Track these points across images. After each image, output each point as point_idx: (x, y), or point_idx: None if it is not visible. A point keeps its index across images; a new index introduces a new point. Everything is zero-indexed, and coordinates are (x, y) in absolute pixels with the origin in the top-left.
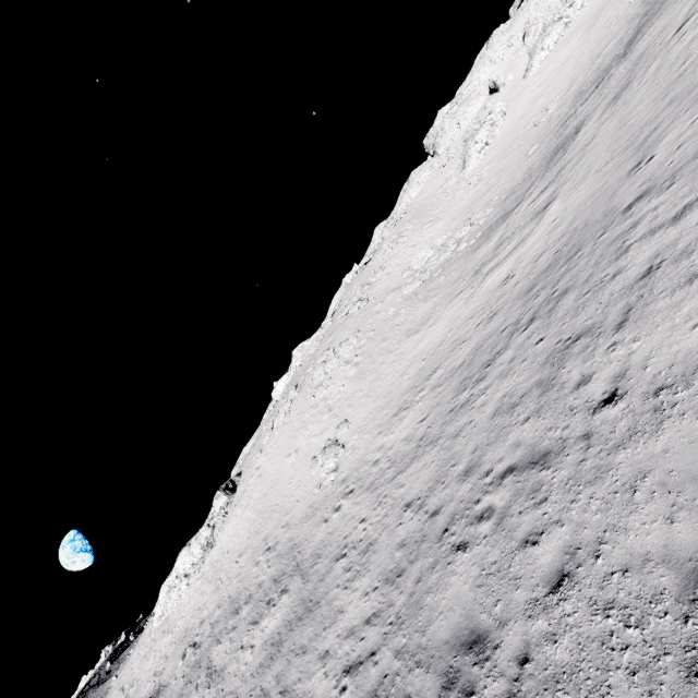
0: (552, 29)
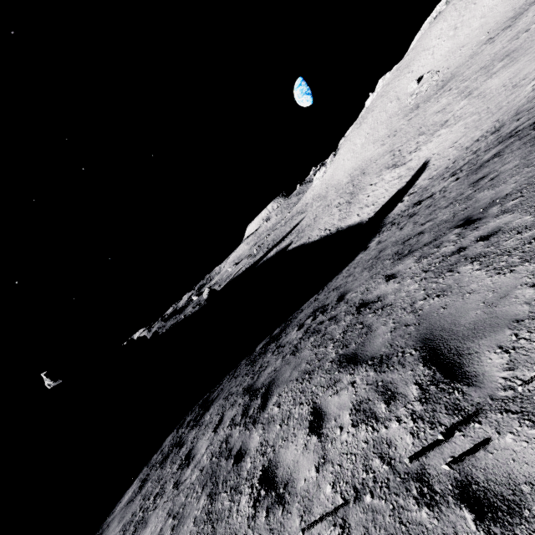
0: None
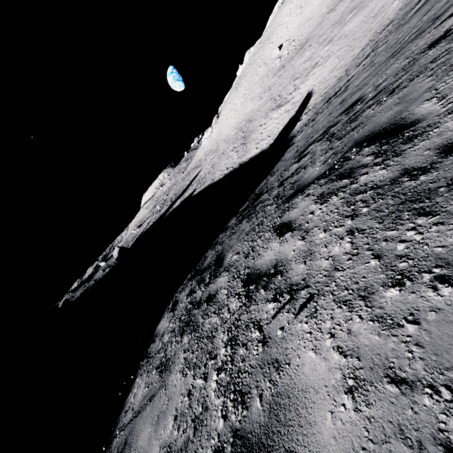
0: None
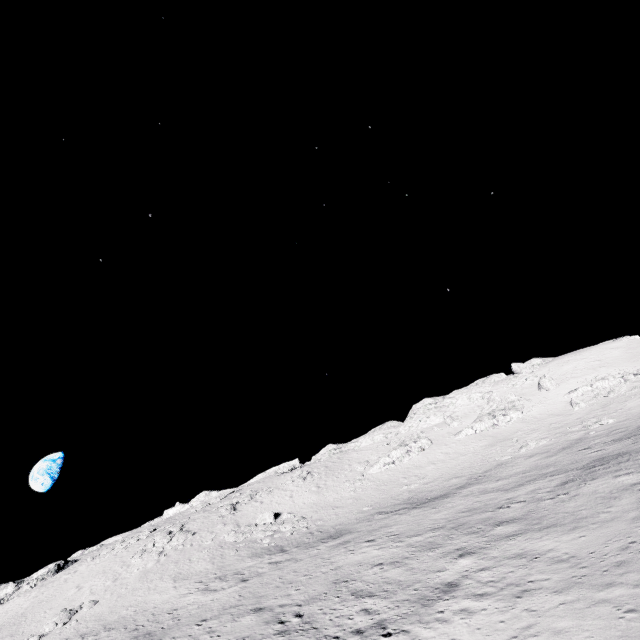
0: (484, 420)
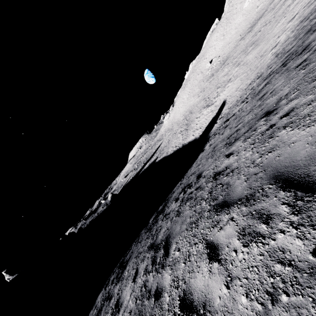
0: None
